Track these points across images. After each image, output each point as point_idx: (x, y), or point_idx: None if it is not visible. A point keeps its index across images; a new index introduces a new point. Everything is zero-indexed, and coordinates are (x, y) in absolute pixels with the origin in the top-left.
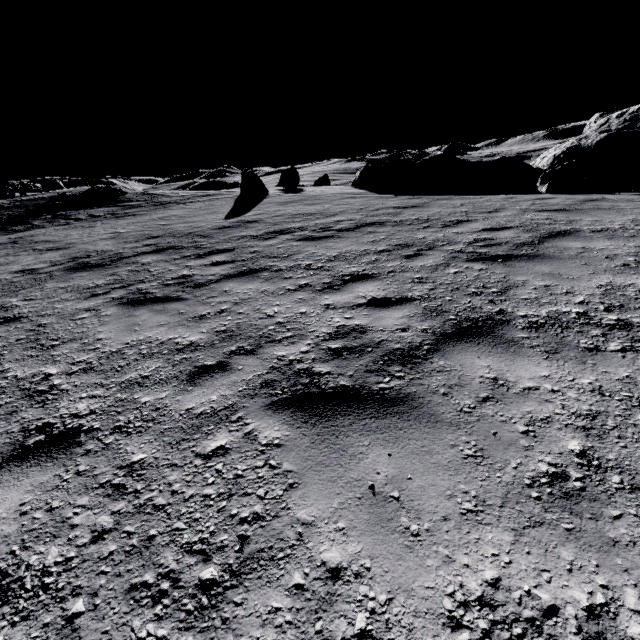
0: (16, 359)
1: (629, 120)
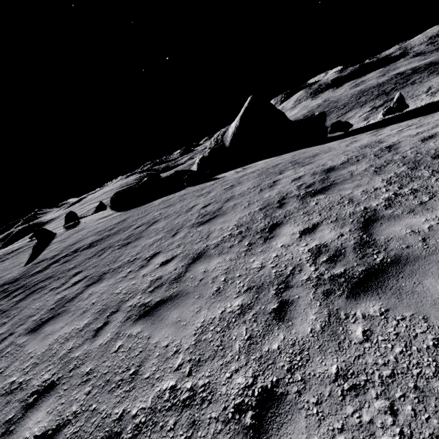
0: None
1: (216, 141)
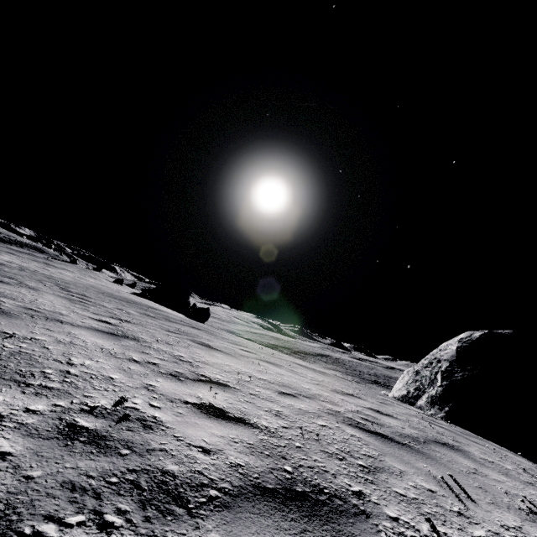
0: None
1: None
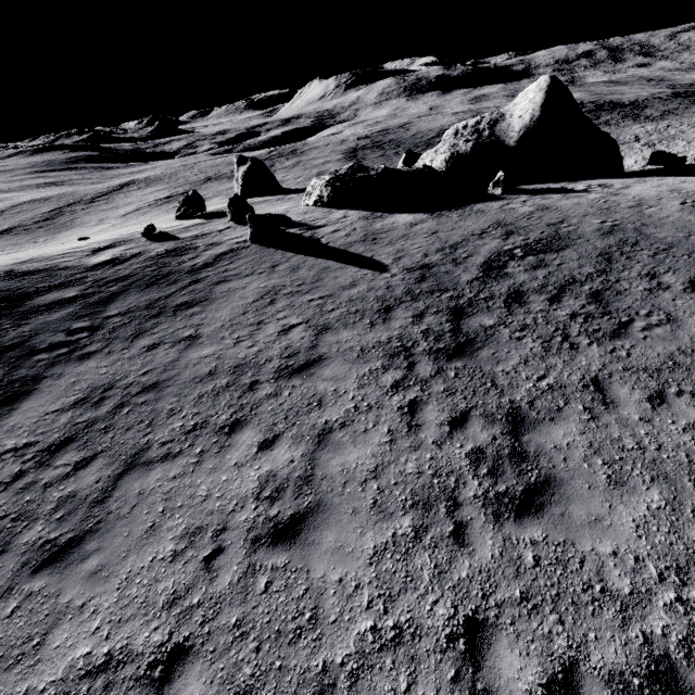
0: (687, 375)
1: (475, 132)
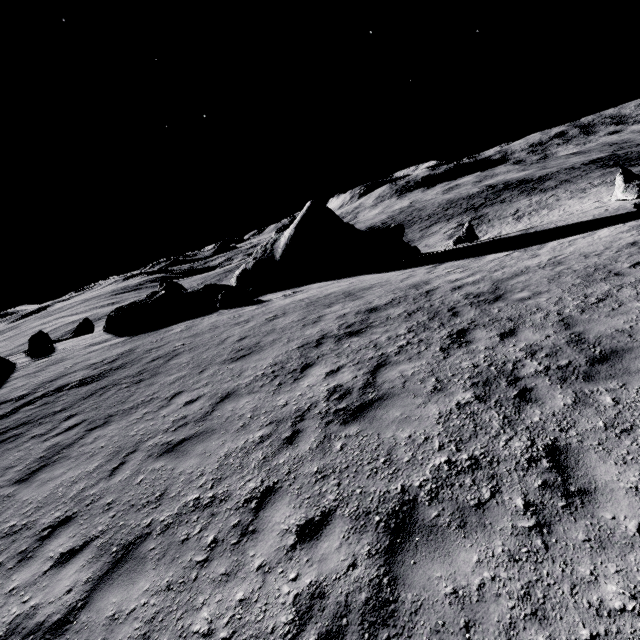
0: None
1: (264, 251)
